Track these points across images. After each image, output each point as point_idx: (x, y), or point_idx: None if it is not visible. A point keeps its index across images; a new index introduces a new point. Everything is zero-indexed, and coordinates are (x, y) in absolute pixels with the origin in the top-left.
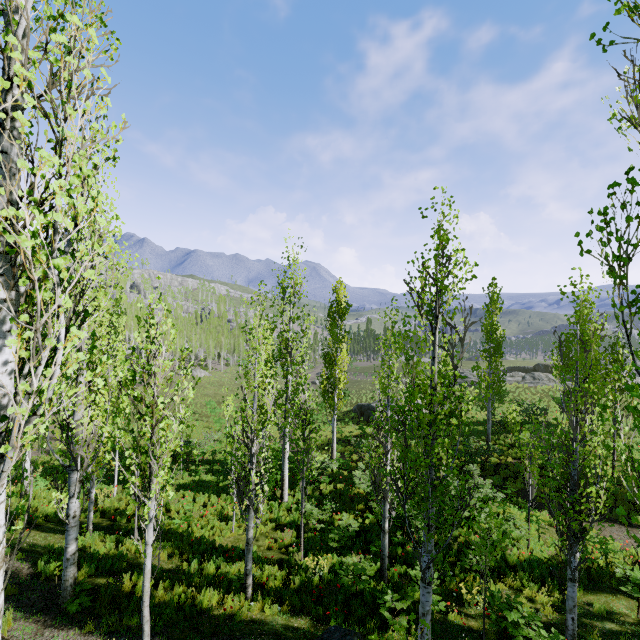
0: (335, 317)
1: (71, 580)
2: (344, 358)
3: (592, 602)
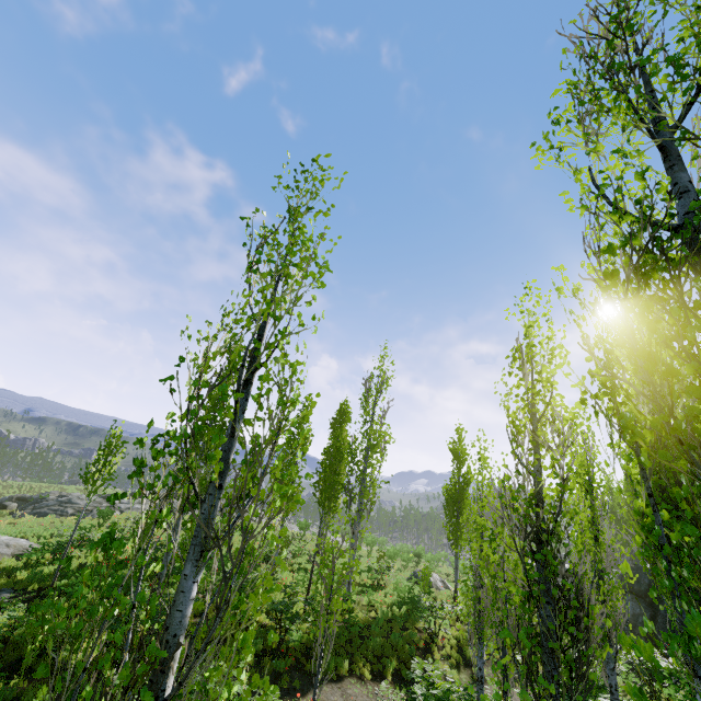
0: None
1: None
2: None
3: None
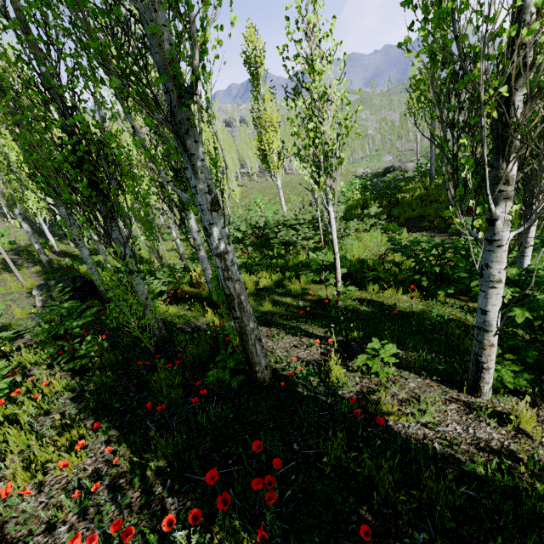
0: (253, 73)
1: (45, 261)
2: (265, 117)
3: (307, 288)
